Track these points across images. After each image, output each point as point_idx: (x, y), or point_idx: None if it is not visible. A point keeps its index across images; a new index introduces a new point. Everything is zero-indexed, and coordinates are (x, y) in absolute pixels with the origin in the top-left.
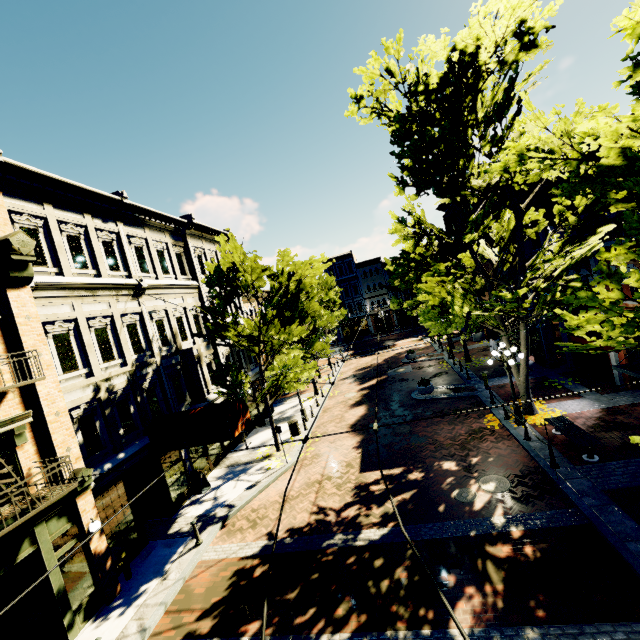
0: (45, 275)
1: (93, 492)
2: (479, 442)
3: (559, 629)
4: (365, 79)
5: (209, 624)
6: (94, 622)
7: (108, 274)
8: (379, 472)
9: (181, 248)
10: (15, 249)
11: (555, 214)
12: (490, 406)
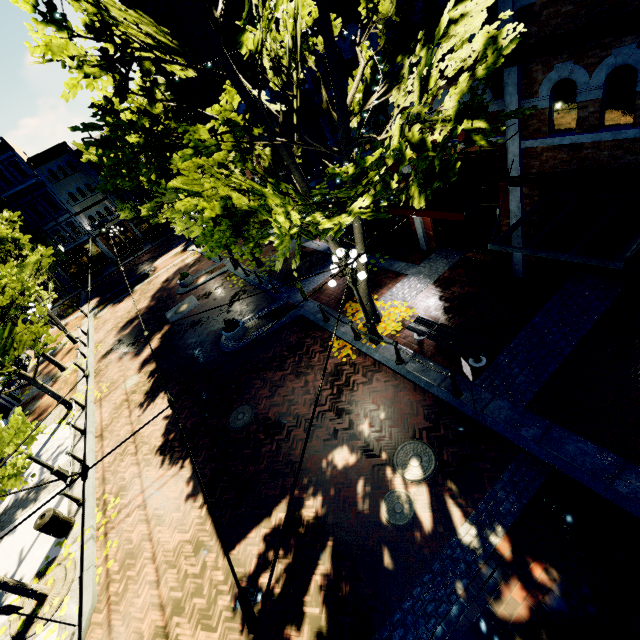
0: None
1: None
2: (351, 392)
3: None
4: None
5: None
6: None
7: None
8: (256, 534)
9: None
10: None
11: None
12: (327, 326)
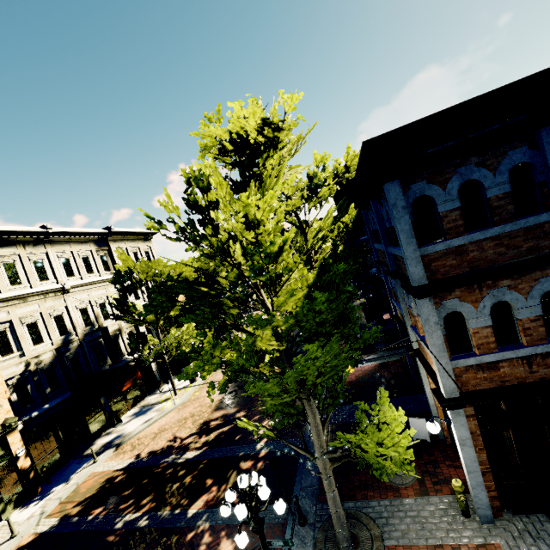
0: None
1: (23, 431)
2: None
3: None
4: None
5: (78, 509)
6: (20, 509)
7: (38, 284)
8: (223, 411)
9: (105, 251)
10: None
11: None
12: None
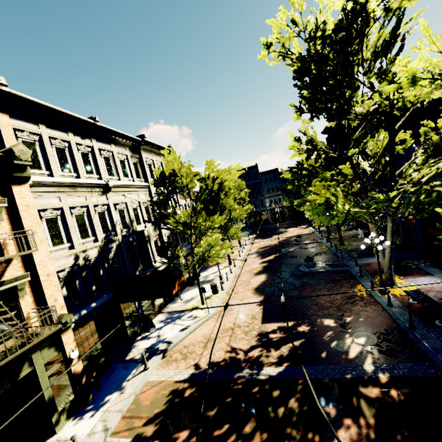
0: (40, 176)
1: (73, 330)
2: (351, 306)
3: None
4: (274, 29)
5: (152, 429)
6: (73, 420)
7: (85, 176)
8: (276, 324)
9: (137, 159)
10: (17, 156)
11: (418, 135)
12: (359, 279)
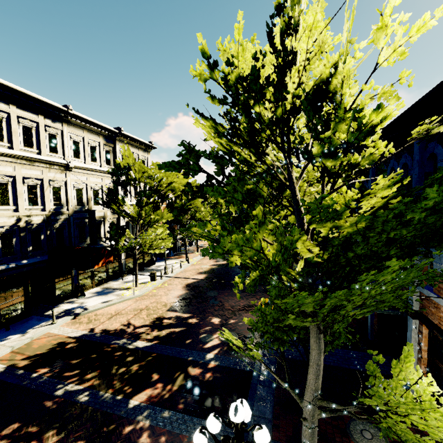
0: (1, 147)
1: None
2: (244, 312)
3: (182, 416)
4: None
5: (25, 363)
6: None
7: (47, 154)
8: (176, 313)
9: (111, 147)
10: None
11: None
12: None
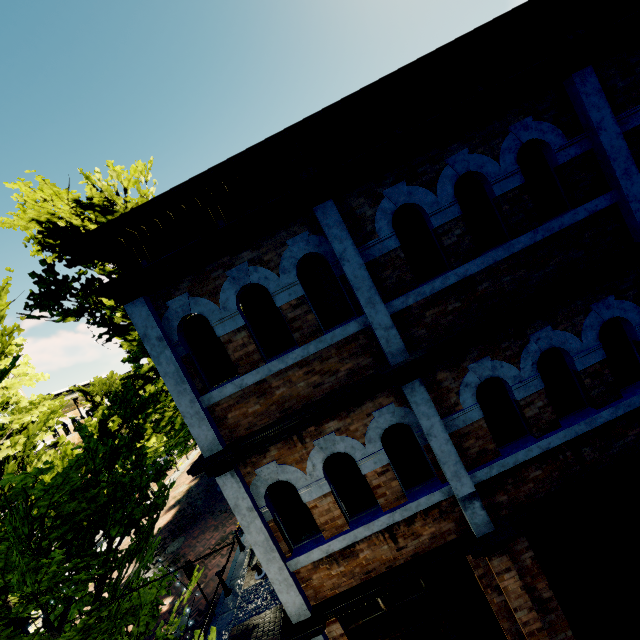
0: None
1: None
2: (213, 558)
3: None
4: None
5: None
6: None
7: None
8: None
9: None
10: None
11: None
12: None
